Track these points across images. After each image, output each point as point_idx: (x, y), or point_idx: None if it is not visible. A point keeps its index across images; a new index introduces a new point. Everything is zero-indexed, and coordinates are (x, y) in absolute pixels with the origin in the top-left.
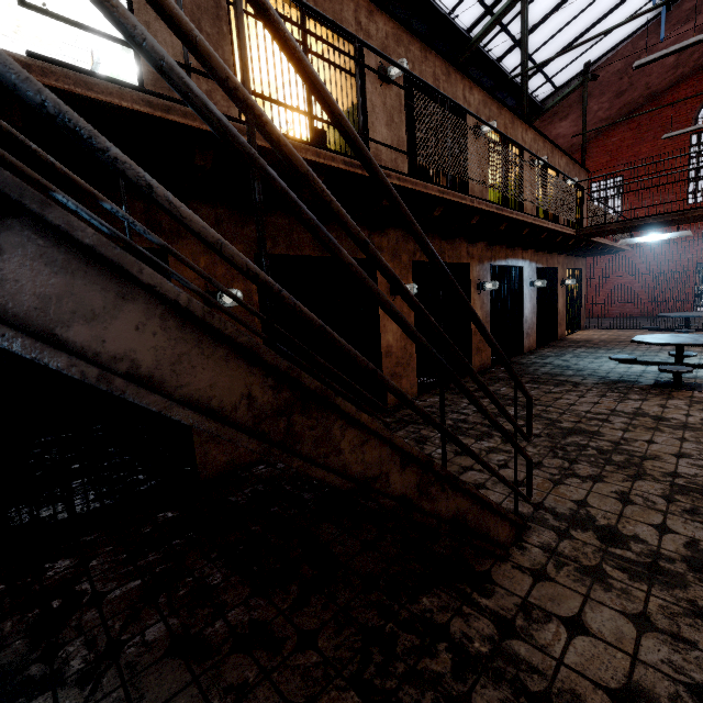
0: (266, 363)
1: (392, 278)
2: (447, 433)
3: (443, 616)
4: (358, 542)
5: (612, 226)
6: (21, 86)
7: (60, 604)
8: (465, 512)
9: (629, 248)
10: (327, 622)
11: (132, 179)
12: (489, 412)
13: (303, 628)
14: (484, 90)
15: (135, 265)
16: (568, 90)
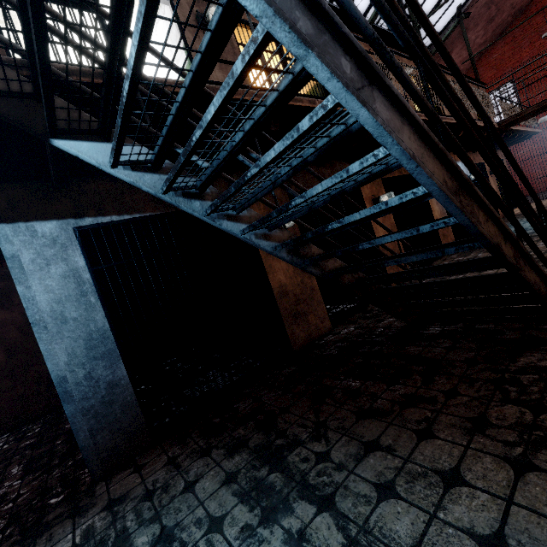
0: (447, 162)
1: (472, 121)
2: (519, 223)
3: (544, 363)
4: (441, 348)
5: (529, 110)
6: (368, 27)
7: (263, 417)
8: (538, 285)
9: (540, 130)
10: (457, 384)
11: (396, 65)
12: (531, 216)
13: (443, 390)
14: (394, 48)
15: (407, 104)
16: (448, 32)
